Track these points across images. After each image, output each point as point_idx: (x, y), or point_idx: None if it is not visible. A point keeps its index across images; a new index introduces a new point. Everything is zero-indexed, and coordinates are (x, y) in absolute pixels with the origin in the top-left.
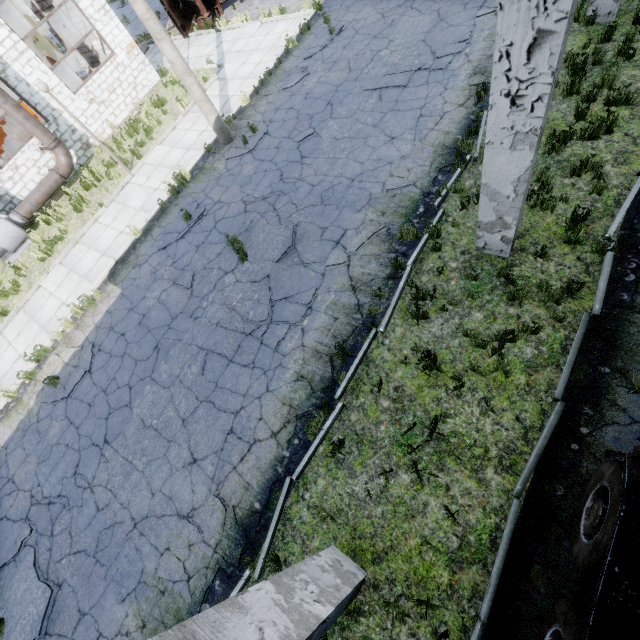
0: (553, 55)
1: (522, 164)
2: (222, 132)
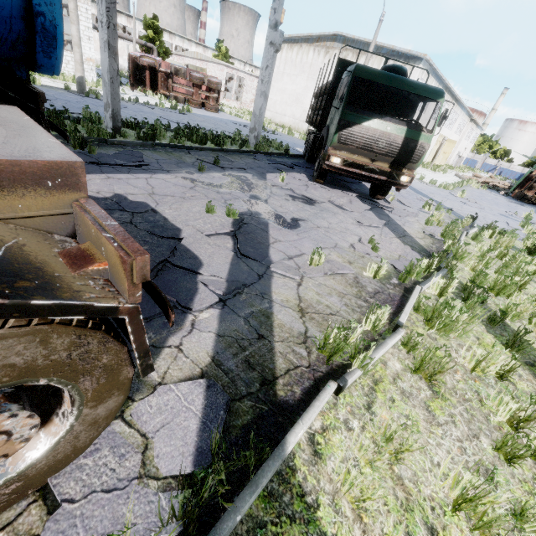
0: (105, 5)
1: (107, 61)
2: (80, 85)
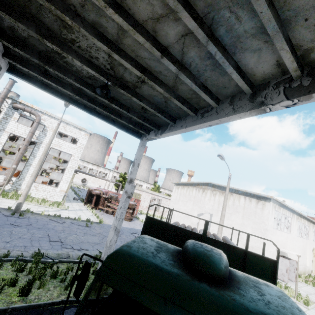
0: None
1: None
2: (16, 207)
